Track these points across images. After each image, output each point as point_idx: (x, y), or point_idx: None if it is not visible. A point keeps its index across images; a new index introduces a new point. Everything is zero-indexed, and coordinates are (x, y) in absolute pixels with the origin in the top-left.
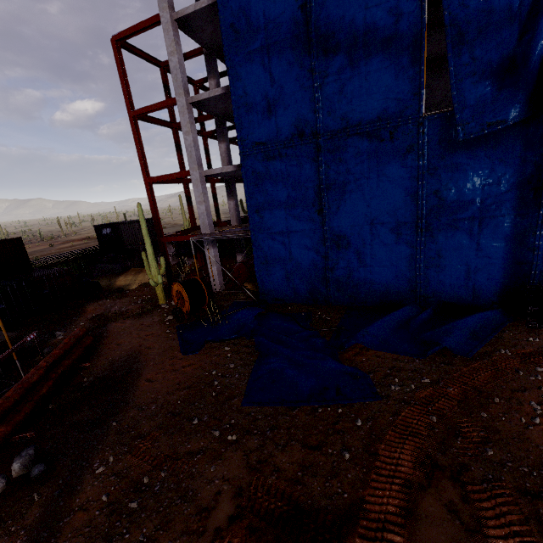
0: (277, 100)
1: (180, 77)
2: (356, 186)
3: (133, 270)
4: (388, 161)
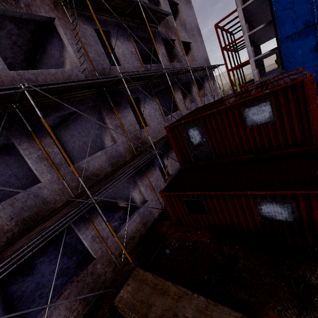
0: (296, 19)
1: (245, 27)
2: None
3: None
4: None
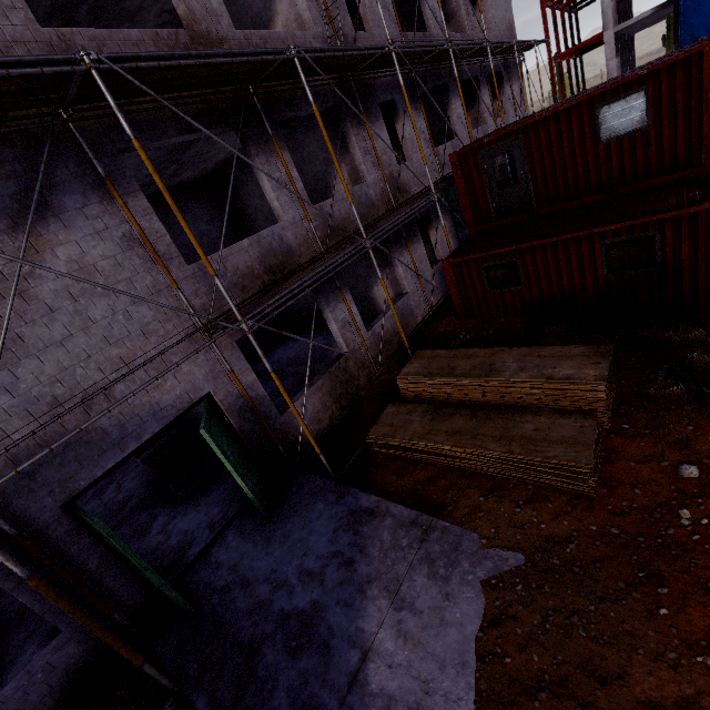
0: None
1: None
2: None
3: None
4: None
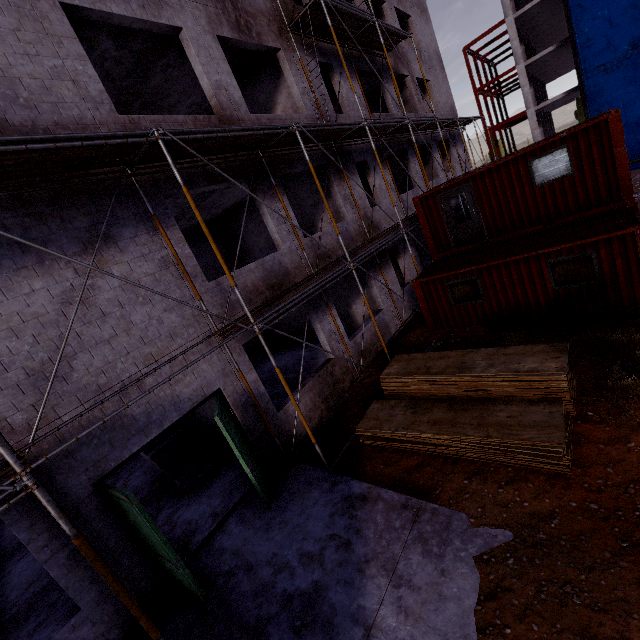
0: (614, 35)
1: (520, 52)
2: None
3: None
4: None
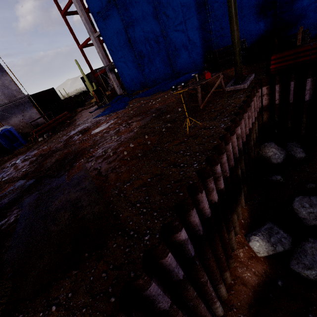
0: None
1: None
2: (136, 22)
3: None
4: (142, 2)
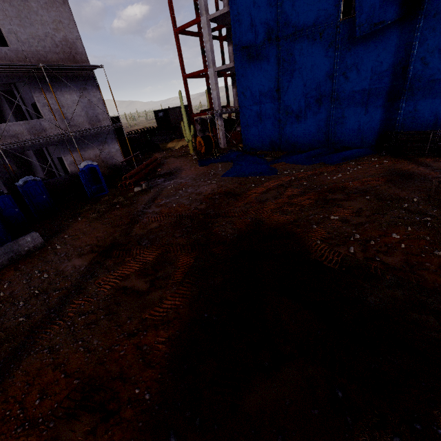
0: (256, 16)
1: (203, 2)
2: (299, 72)
3: (176, 140)
4: (318, 54)
